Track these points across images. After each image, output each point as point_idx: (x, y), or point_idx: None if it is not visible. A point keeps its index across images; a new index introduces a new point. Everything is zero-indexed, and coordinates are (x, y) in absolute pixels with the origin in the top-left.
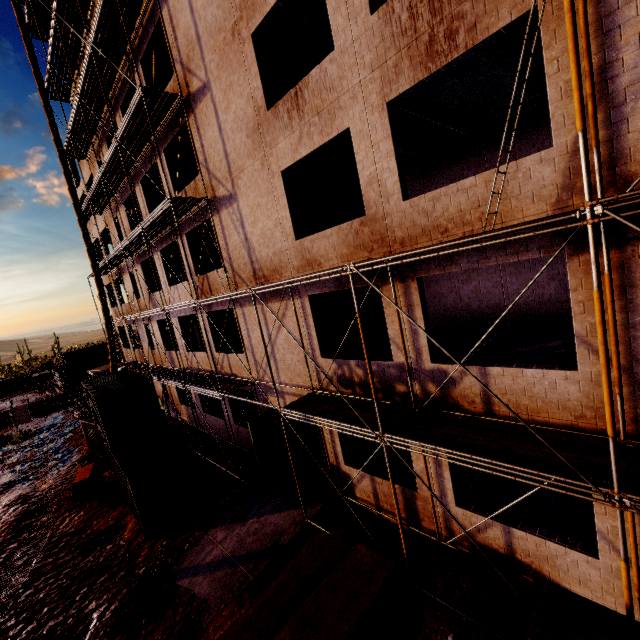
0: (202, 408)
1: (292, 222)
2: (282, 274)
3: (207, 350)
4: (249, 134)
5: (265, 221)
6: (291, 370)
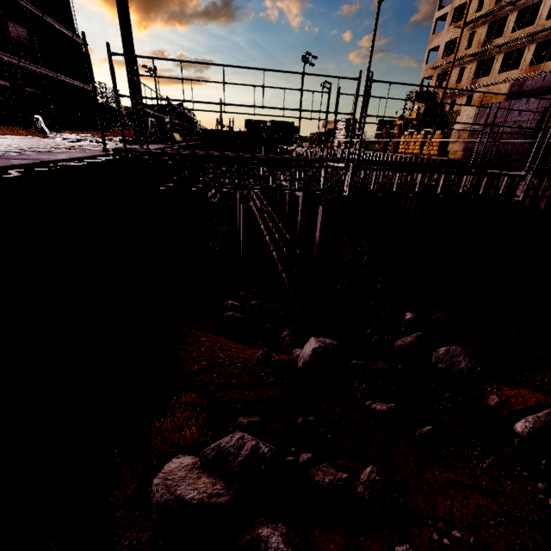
0: None
1: None
2: None
3: None
4: None
5: None
6: None
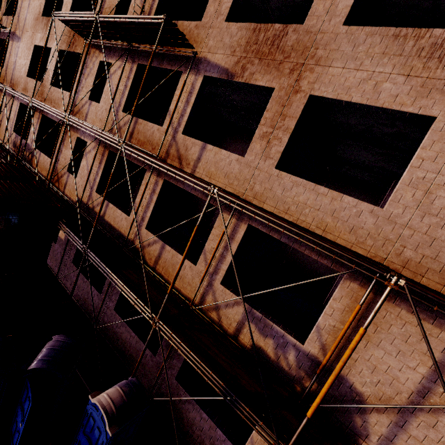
0: None
1: (29, 68)
2: (18, 87)
3: None
4: (34, 19)
5: (23, 60)
6: (3, 132)
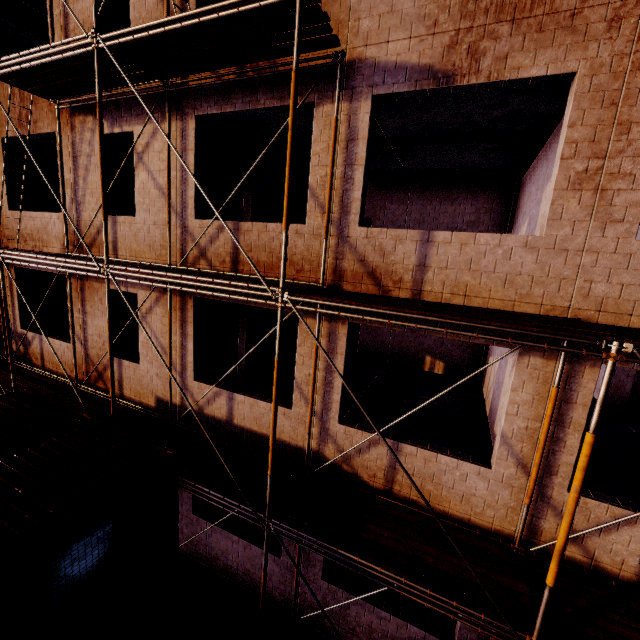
0: None
1: None
2: None
3: None
4: None
5: None
6: None
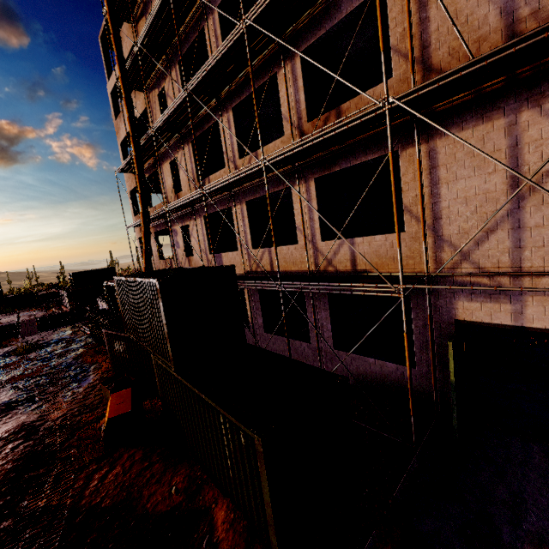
0: (263, 327)
1: None
2: None
3: (300, 240)
4: None
5: None
6: None
